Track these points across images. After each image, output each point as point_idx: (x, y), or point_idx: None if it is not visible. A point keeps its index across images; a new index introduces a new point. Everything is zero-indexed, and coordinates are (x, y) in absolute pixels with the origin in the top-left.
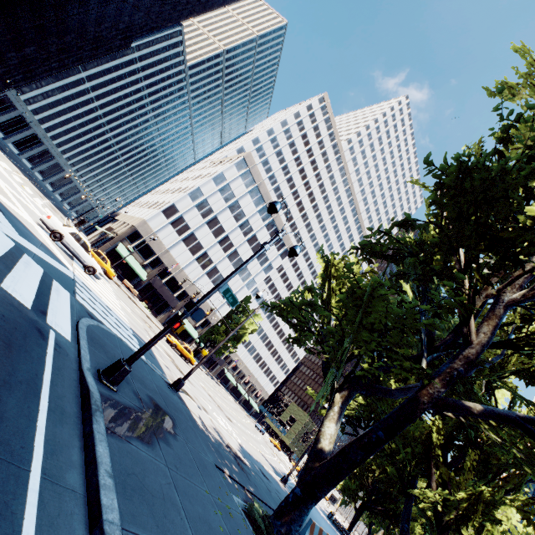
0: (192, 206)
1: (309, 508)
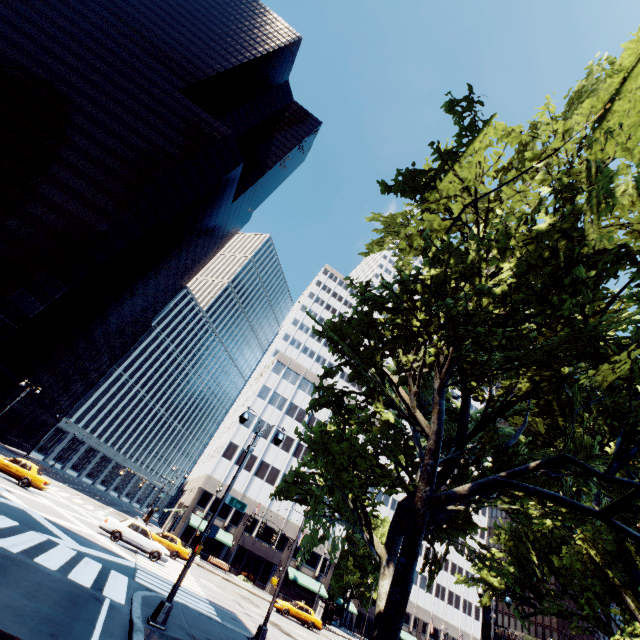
0: (250, 433)
1: None
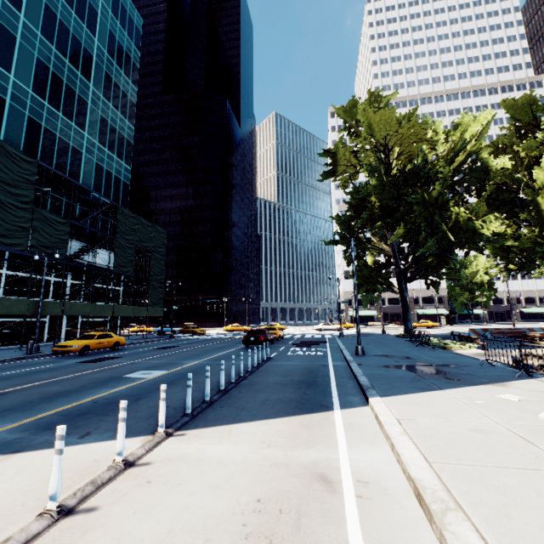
0: None
1: (407, 323)
